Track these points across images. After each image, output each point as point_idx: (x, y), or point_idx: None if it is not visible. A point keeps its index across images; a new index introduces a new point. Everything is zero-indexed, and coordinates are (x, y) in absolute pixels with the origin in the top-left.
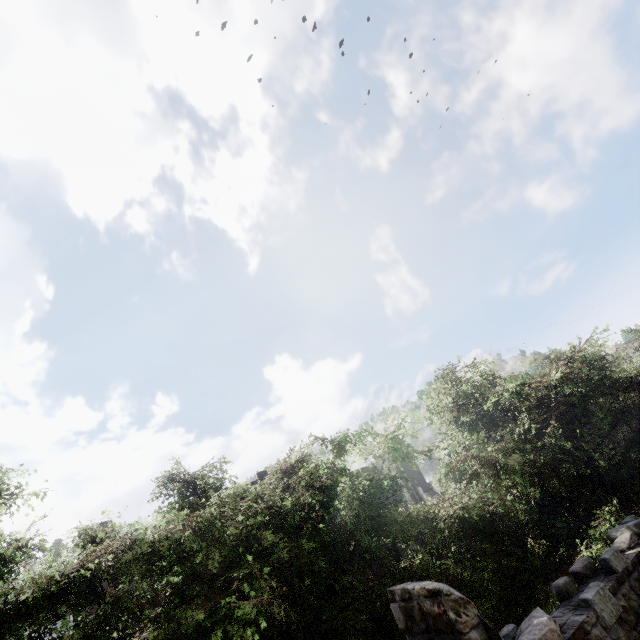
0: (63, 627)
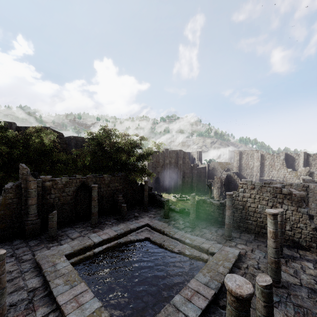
0: None
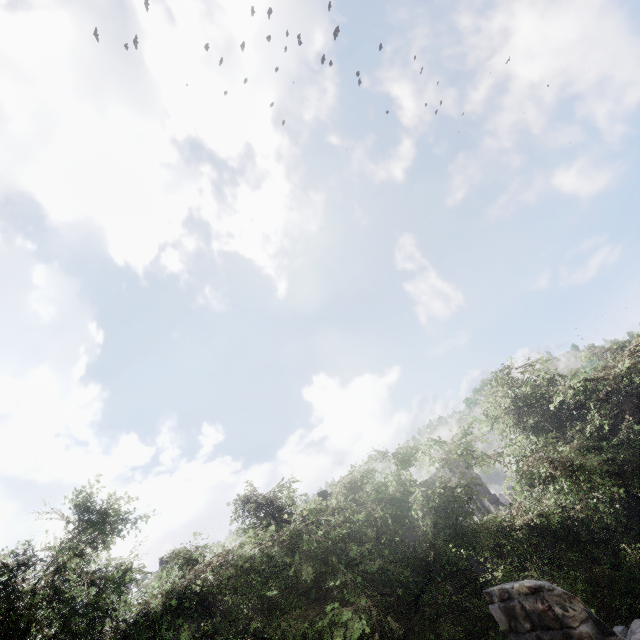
0: (181, 638)
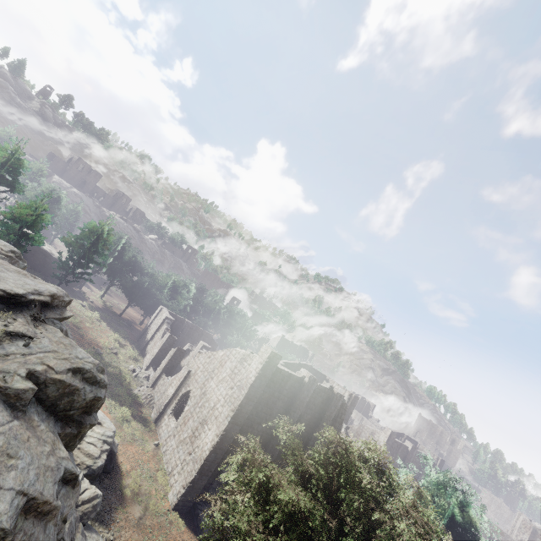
0: None
